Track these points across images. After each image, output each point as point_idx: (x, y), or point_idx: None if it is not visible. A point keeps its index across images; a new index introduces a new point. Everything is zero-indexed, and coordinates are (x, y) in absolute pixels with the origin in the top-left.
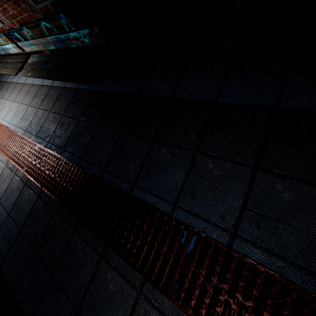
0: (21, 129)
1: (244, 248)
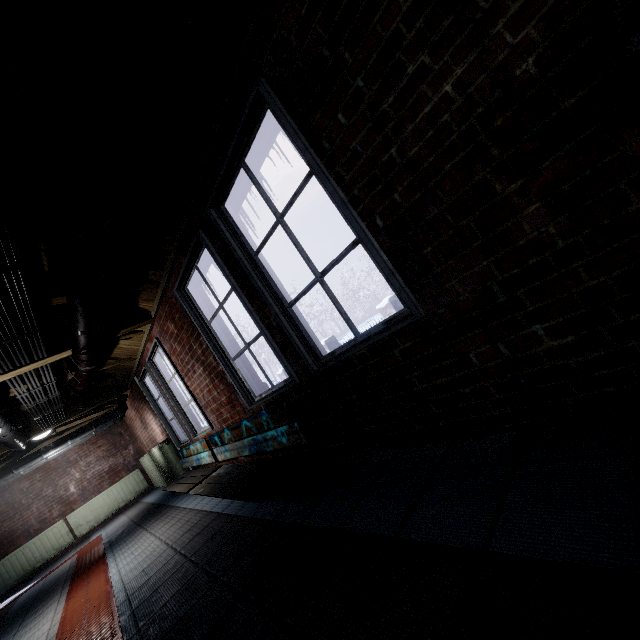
0: (126, 592)
1: None
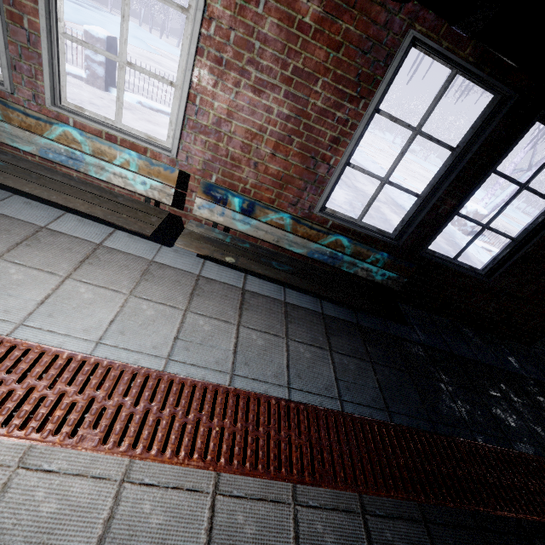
0: (205, 368)
1: None
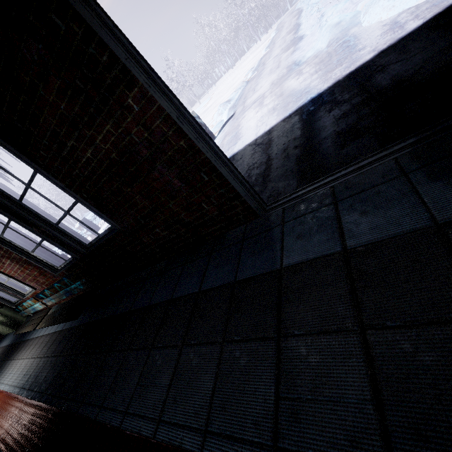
0: (18, 387)
1: (127, 422)
